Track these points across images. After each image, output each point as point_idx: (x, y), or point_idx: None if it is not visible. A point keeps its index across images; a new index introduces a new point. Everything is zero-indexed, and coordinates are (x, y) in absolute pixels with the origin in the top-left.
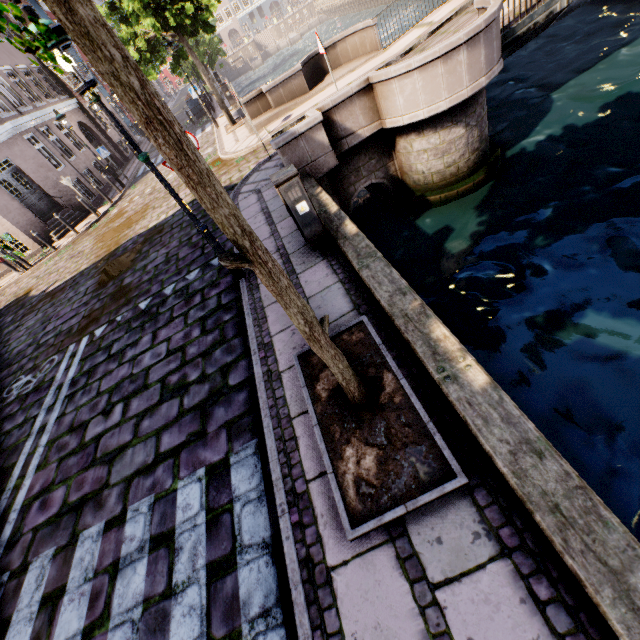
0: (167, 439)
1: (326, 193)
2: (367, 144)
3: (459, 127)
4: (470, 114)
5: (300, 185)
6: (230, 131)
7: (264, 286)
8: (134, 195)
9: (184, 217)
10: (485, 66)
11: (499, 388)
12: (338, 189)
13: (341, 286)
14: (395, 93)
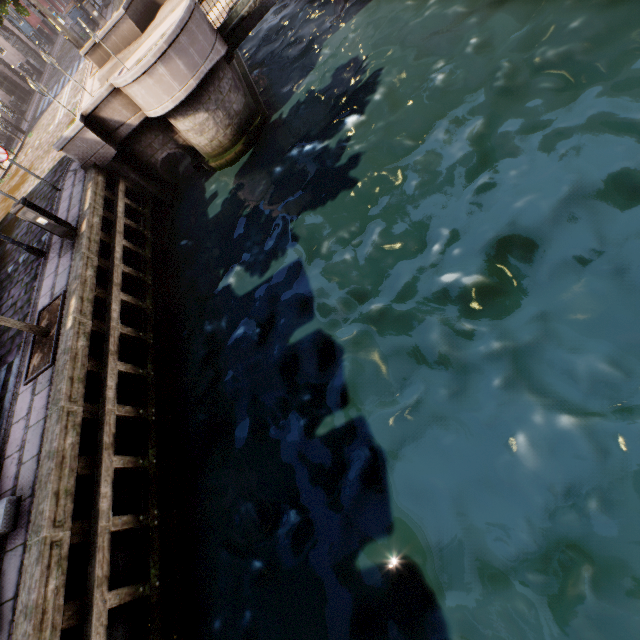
0: (0, 353)
1: (91, 190)
2: (147, 126)
3: (201, 113)
4: (206, 102)
5: (31, 211)
6: (92, 75)
7: (49, 264)
8: (29, 146)
9: (44, 187)
10: (189, 71)
11: (72, 329)
12: (142, 162)
13: (69, 269)
14: (134, 96)
